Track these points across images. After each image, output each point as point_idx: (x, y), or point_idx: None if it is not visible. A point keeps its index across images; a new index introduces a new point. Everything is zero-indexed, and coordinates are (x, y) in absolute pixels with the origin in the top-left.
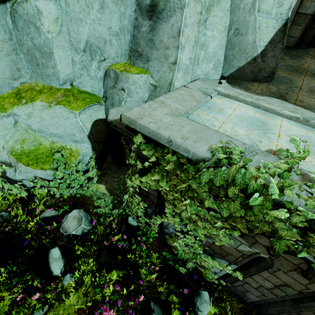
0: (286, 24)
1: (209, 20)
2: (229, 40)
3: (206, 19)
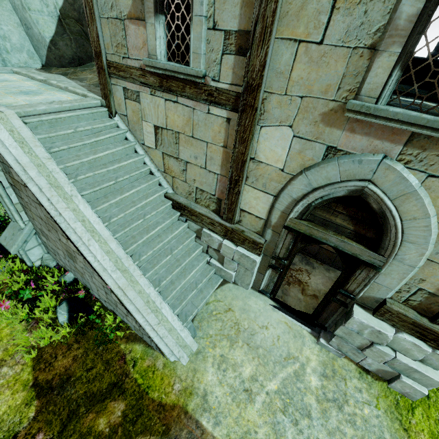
0: (61, 20)
1: None
2: (27, 34)
3: None
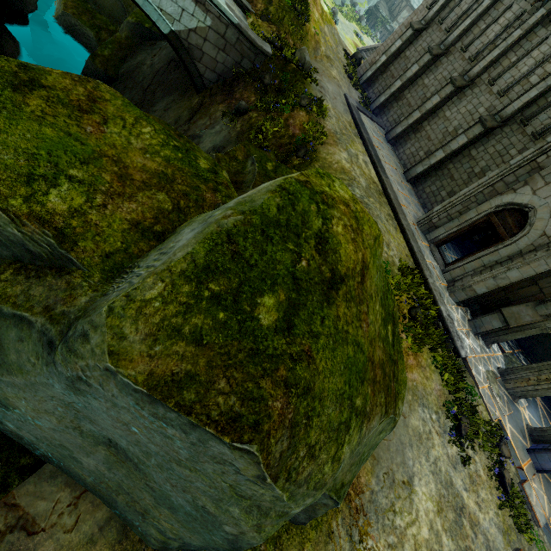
0: None
1: None
2: None
3: None
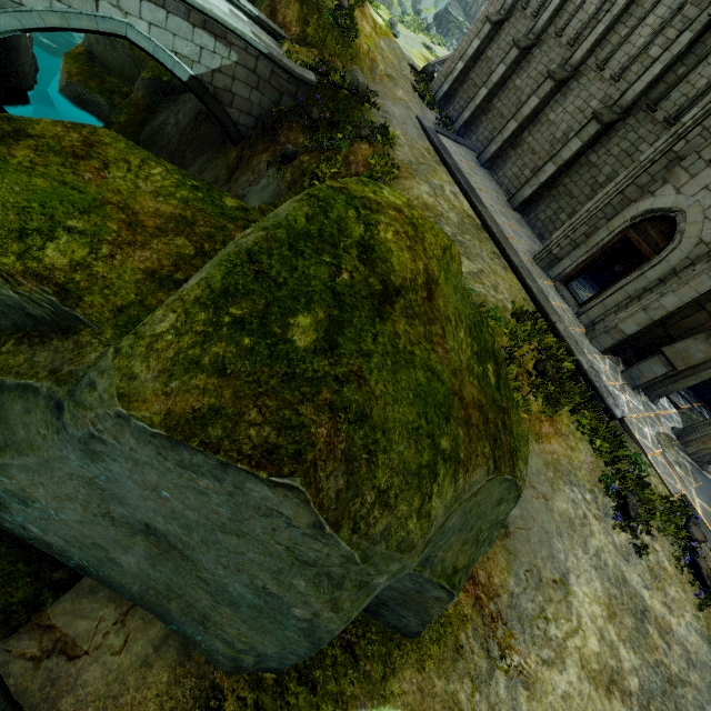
0: None
1: None
2: None
3: None
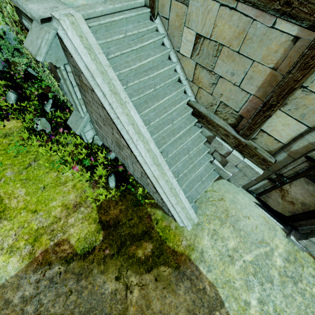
0: None
1: None
2: None
3: None
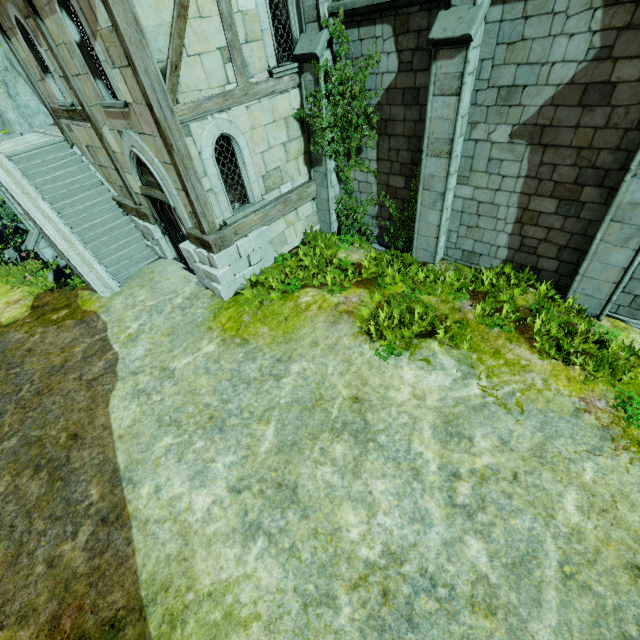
0: None
1: (20, 93)
2: (39, 99)
3: (18, 93)
